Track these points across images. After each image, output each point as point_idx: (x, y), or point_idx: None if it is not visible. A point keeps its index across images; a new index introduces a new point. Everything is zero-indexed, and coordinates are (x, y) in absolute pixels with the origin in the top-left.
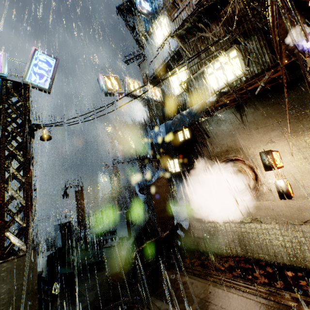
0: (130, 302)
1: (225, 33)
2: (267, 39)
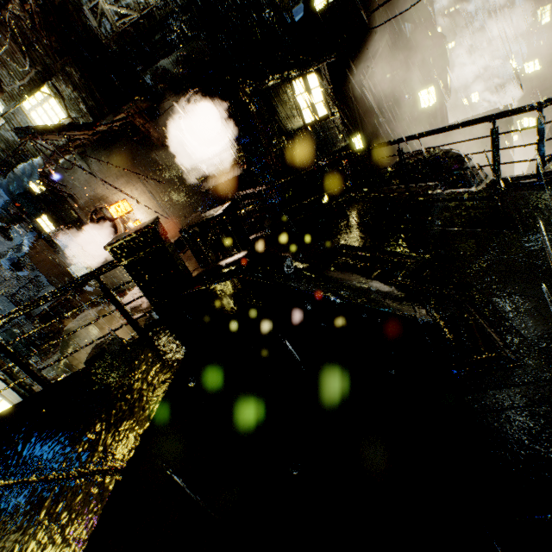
0: None
1: (22, 54)
2: (74, 85)
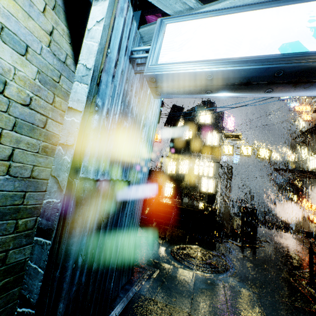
0: None
1: None
2: None
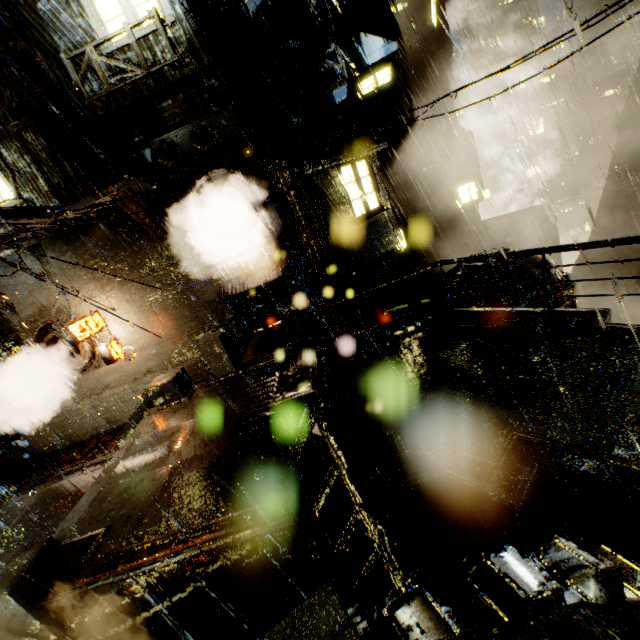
0: None
1: None
2: (33, 156)
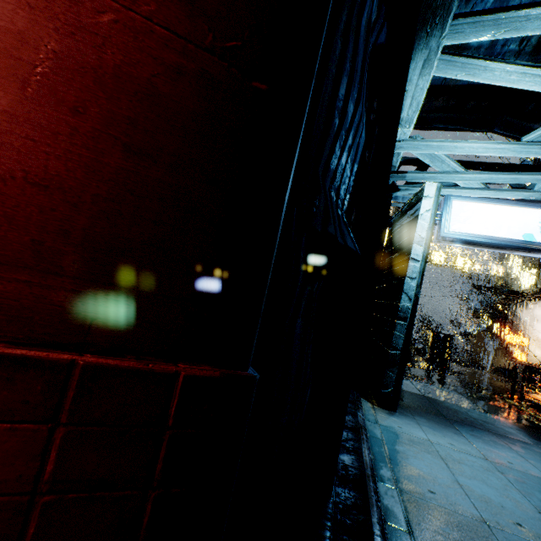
0: None
1: None
2: None
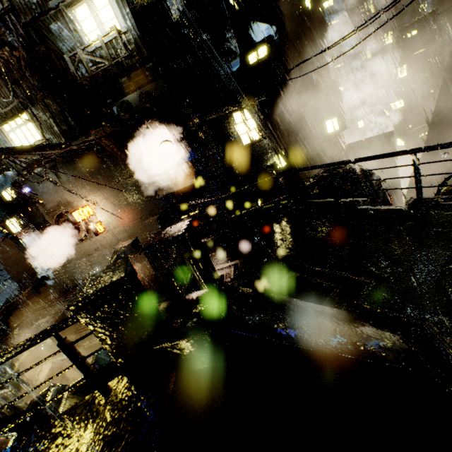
0: (0, 346)
1: (8, 88)
2: (51, 113)
